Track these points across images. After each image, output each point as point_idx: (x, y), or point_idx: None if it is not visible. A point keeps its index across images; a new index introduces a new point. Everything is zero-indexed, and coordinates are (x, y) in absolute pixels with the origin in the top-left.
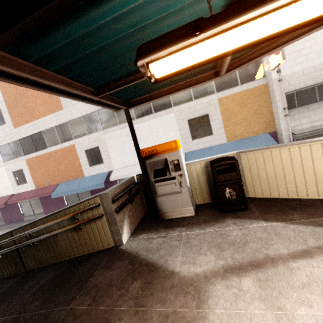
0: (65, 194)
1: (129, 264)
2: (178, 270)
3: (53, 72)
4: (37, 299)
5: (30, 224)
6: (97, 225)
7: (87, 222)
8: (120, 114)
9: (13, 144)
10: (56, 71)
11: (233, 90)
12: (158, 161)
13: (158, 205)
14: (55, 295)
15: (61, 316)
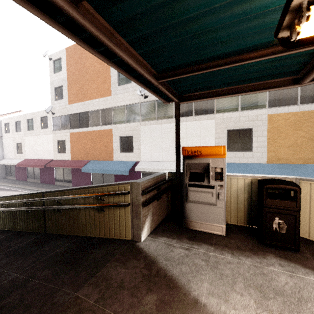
0: (93, 171)
1: (145, 268)
2: (205, 301)
3: (127, 43)
4: (48, 267)
5: (60, 191)
6: (120, 213)
7: (111, 206)
8: (160, 110)
9: (64, 117)
10: (129, 43)
11: (289, 109)
12: (198, 164)
13: (186, 211)
14: (65, 272)
15: (67, 302)
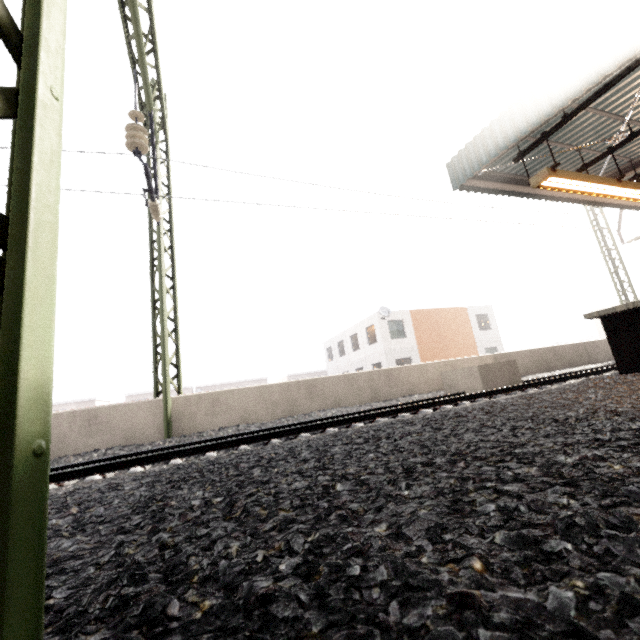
0: None
1: None
2: None
3: None
4: None
5: None
6: None
7: None
8: None
9: None
10: None
11: None
12: None
13: None
14: None
15: None
